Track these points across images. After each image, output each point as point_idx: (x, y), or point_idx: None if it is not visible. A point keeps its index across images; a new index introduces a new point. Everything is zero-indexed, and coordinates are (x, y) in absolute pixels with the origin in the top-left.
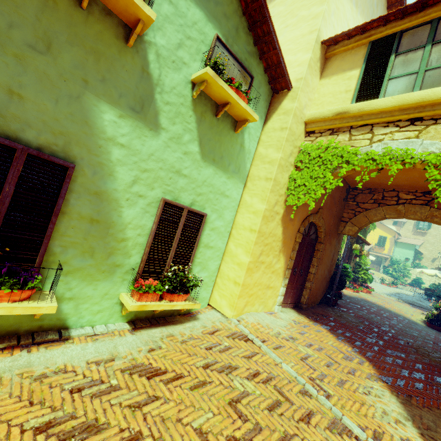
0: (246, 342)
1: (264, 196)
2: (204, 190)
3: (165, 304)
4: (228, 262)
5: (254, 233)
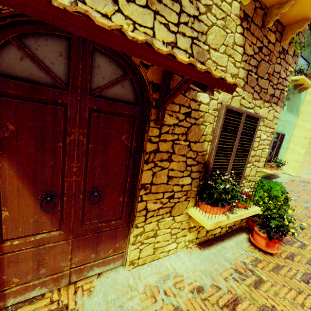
0: (309, 184)
1: None
2: (285, 124)
3: (277, 171)
4: (290, 153)
5: (307, 139)
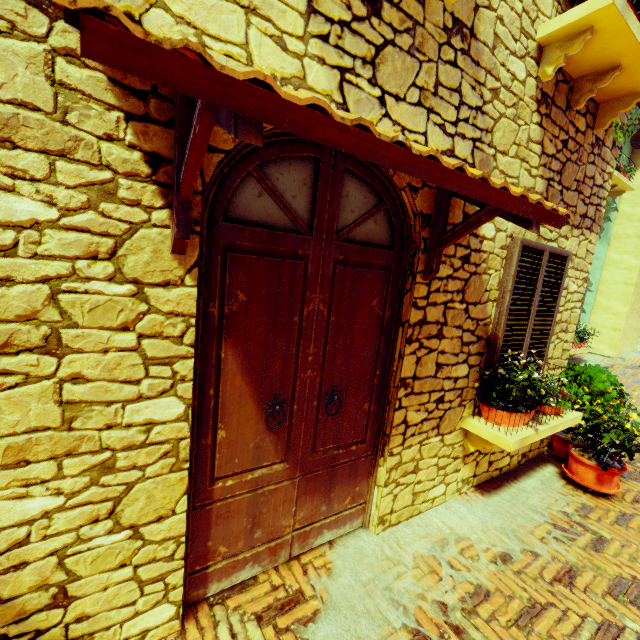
0: None
1: (638, 253)
2: None
3: (581, 350)
4: (599, 314)
5: (631, 286)
